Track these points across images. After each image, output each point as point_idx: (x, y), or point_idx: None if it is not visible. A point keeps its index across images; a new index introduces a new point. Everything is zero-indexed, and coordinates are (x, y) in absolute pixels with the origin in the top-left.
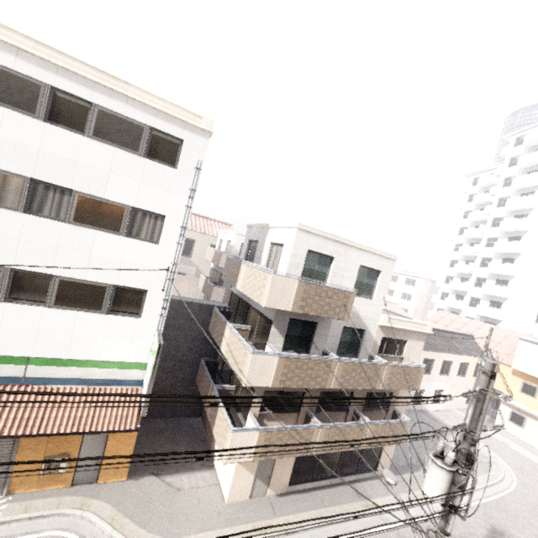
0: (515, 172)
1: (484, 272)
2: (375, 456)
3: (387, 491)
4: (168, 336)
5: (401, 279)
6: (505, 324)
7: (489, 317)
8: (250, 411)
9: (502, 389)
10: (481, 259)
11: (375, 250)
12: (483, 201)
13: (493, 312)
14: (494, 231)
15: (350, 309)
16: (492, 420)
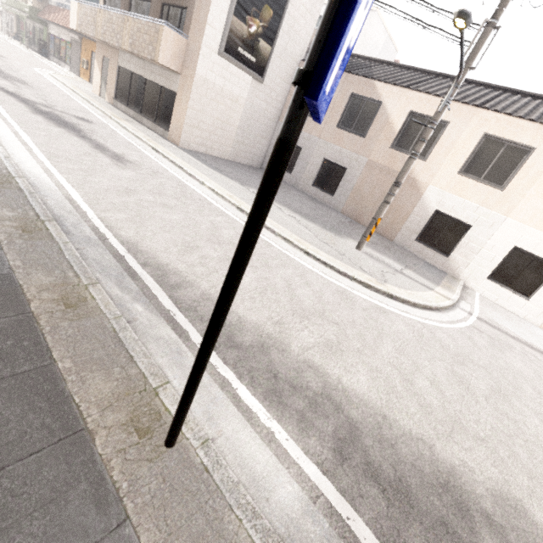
0: None
1: None
2: (171, 112)
3: (146, 133)
4: None
5: None
6: None
7: None
8: None
9: None
10: None
11: None
12: None
13: None
14: None
15: None
16: None
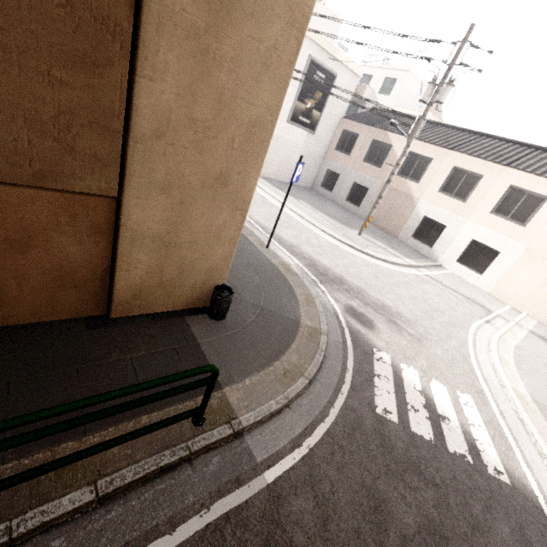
0: None
1: None
2: None
3: None
4: None
5: None
6: None
7: None
8: None
9: None
10: None
11: None
12: None
13: None
14: None
15: None
16: None
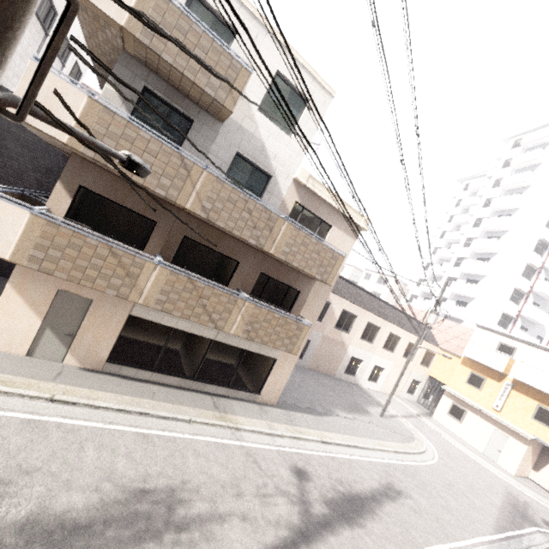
0: (507, 174)
1: (457, 272)
2: (261, 374)
3: (262, 416)
4: (6, 150)
5: (374, 277)
6: (466, 325)
7: (452, 315)
8: (47, 207)
9: (448, 382)
10: (456, 258)
11: (304, 62)
12: (471, 204)
13: (456, 310)
14: (475, 231)
15: (238, 94)
16: (430, 414)
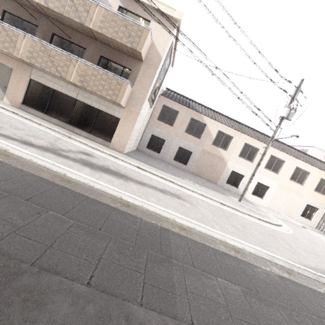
0: None
1: None
2: (111, 129)
3: (101, 147)
4: None
5: None
6: None
7: None
8: None
9: None
10: None
11: None
12: None
13: None
14: None
15: None
16: None
